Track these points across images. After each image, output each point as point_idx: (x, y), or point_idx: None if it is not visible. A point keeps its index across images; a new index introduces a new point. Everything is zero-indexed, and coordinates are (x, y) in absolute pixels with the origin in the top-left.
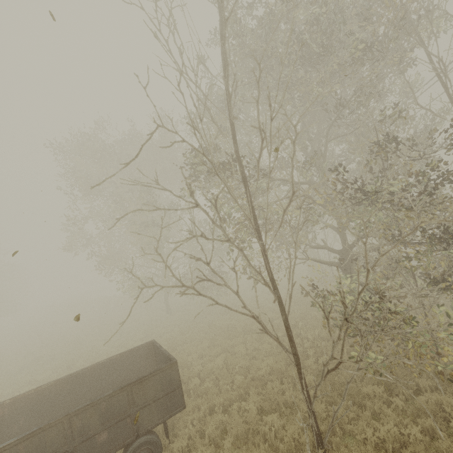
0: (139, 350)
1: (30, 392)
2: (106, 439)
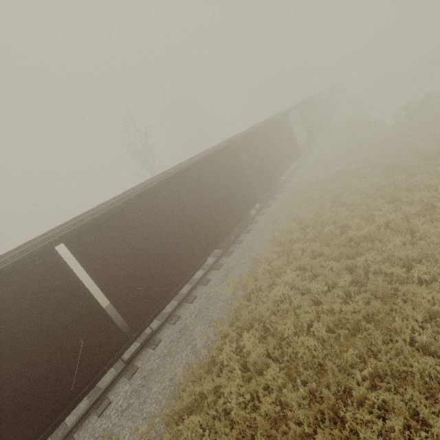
0: None
1: None
2: None
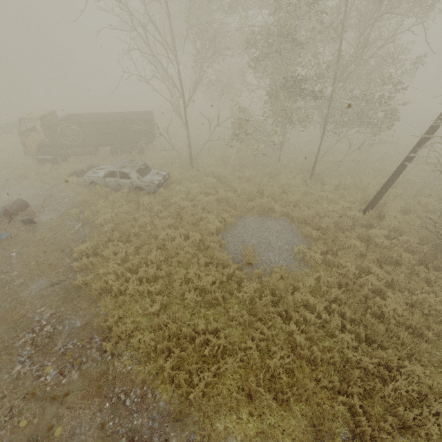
0: (145, 114)
1: (96, 113)
2: (121, 137)
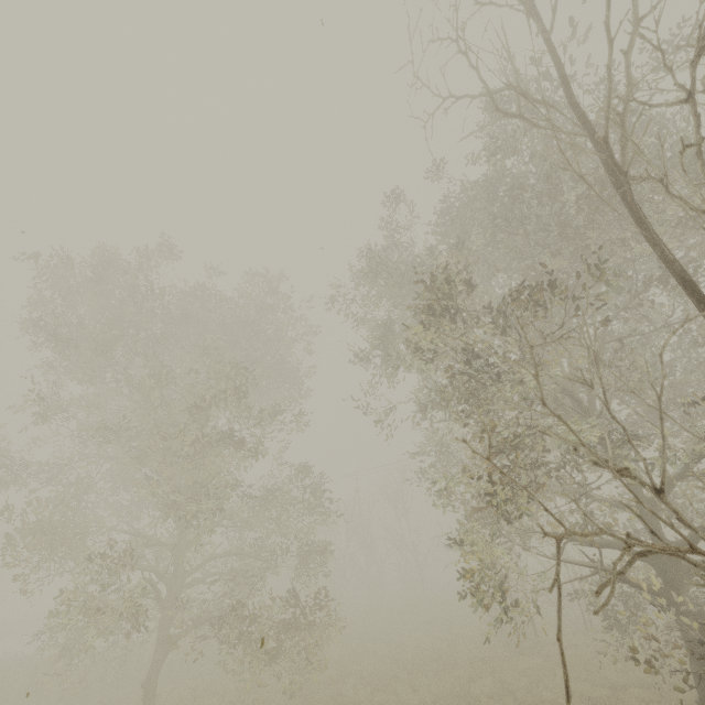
0: None
1: None
2: None
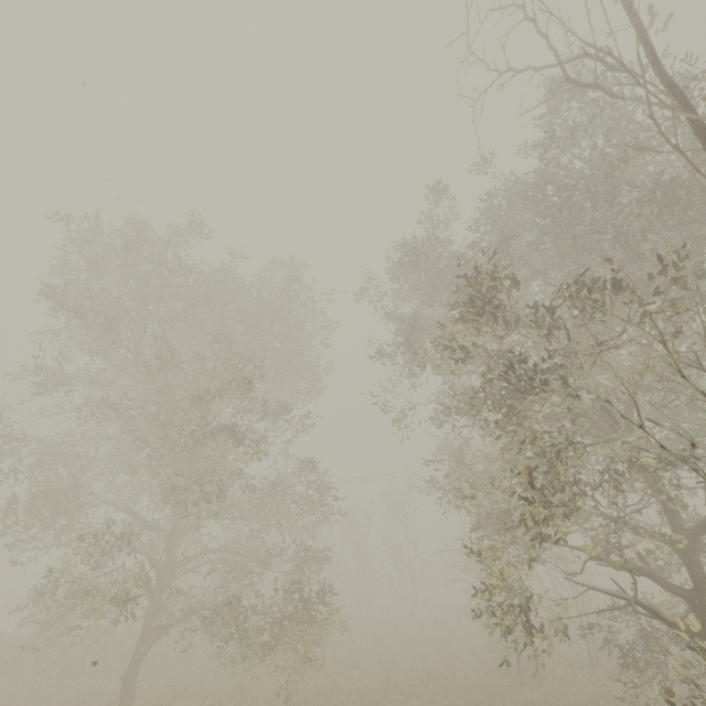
0: None
1: None
2: None
